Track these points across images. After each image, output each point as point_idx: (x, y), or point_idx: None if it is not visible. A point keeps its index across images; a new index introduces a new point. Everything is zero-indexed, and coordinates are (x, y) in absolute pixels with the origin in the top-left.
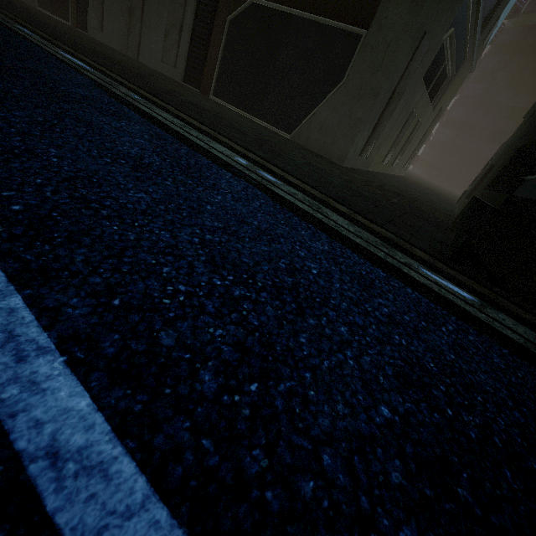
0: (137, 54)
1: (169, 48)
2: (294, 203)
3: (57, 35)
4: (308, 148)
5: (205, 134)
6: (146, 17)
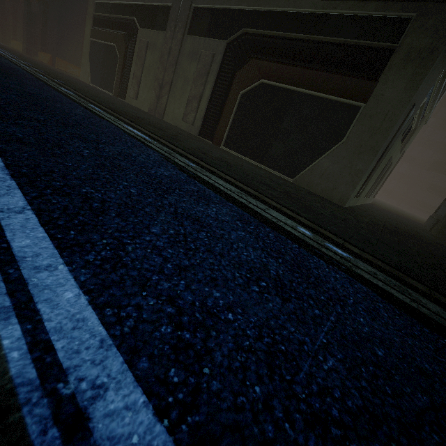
0: (163, 115)
1: (189, 112)
2: (394, 295)
3: (114, 108)
4: (310, 190)
5: (255, 198)
6: (172, 91)
